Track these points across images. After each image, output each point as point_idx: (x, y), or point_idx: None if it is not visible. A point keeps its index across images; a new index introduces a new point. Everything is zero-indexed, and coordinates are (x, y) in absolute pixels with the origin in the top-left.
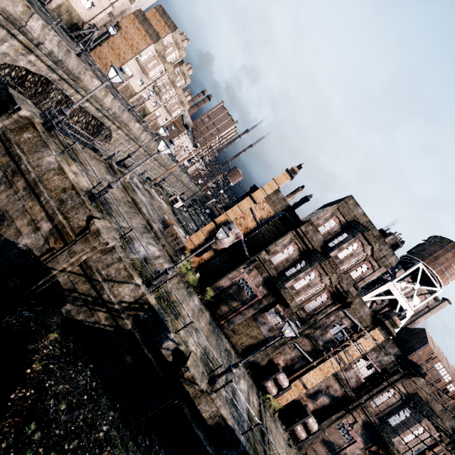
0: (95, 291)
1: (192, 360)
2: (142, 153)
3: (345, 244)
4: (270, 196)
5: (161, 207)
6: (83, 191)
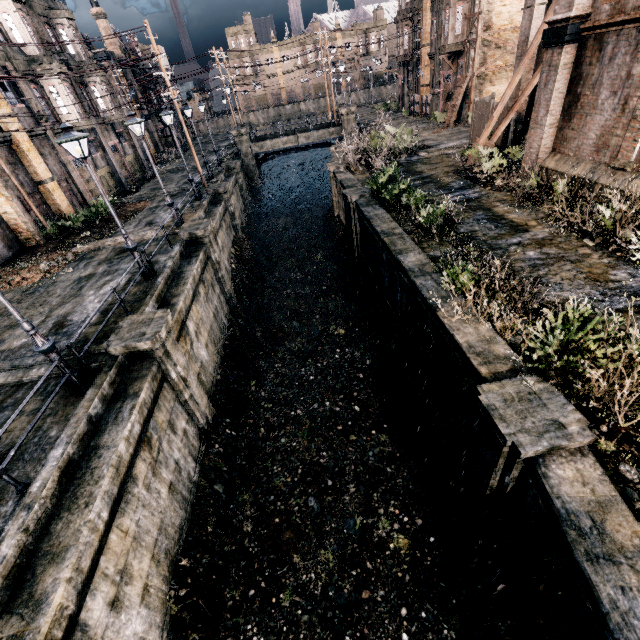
0: None
1: None
2: None
3: None
4: None
5: None
6: None
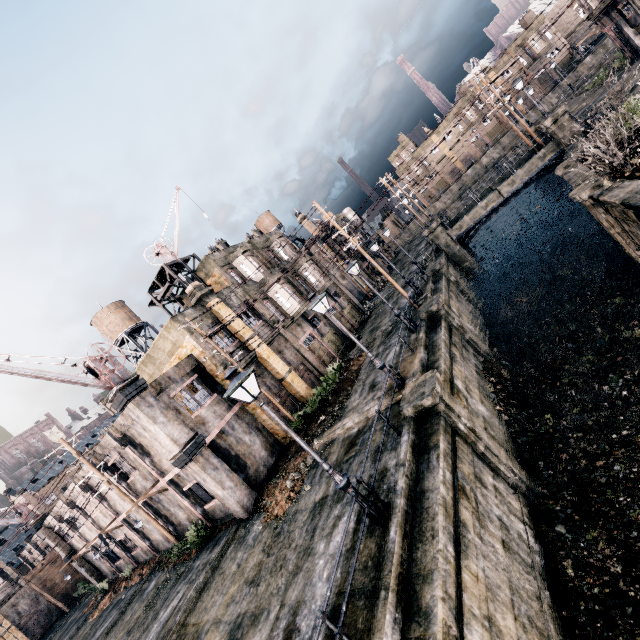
0: None
1: None
2: None
3: None
4: None
5: None
6: None
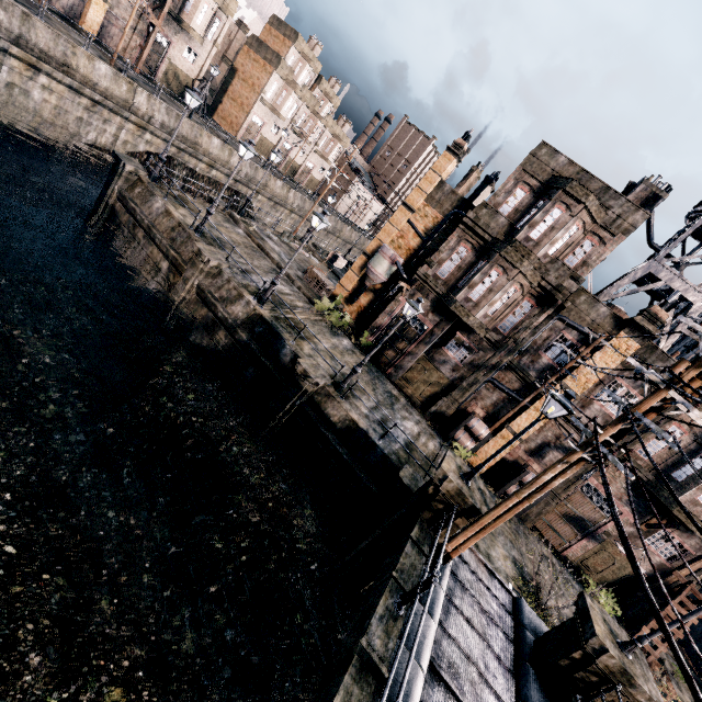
0: (213, 314)
1: (308, 361)
2: (297, 221)
3: (539, 216)
4: (432, 195)
5: (308, 261)
6: (189, 226)
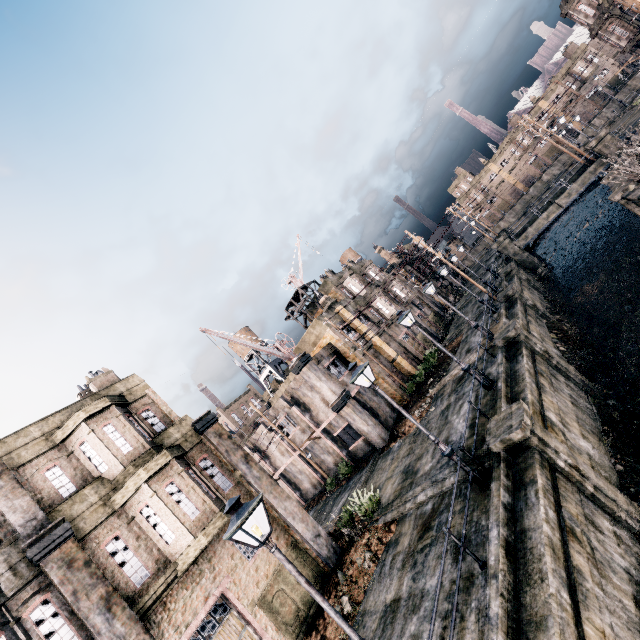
0: None
1: None
2: None
3: (578, 22)
4: None
5: None
6: None
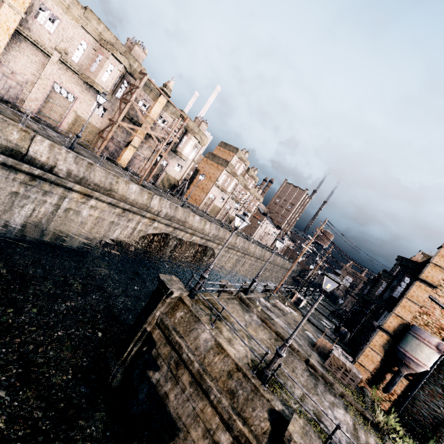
0: None
1: None
2: (240, 256)
3: None
4: None
5: (295, 319)
6: (249, 369)
